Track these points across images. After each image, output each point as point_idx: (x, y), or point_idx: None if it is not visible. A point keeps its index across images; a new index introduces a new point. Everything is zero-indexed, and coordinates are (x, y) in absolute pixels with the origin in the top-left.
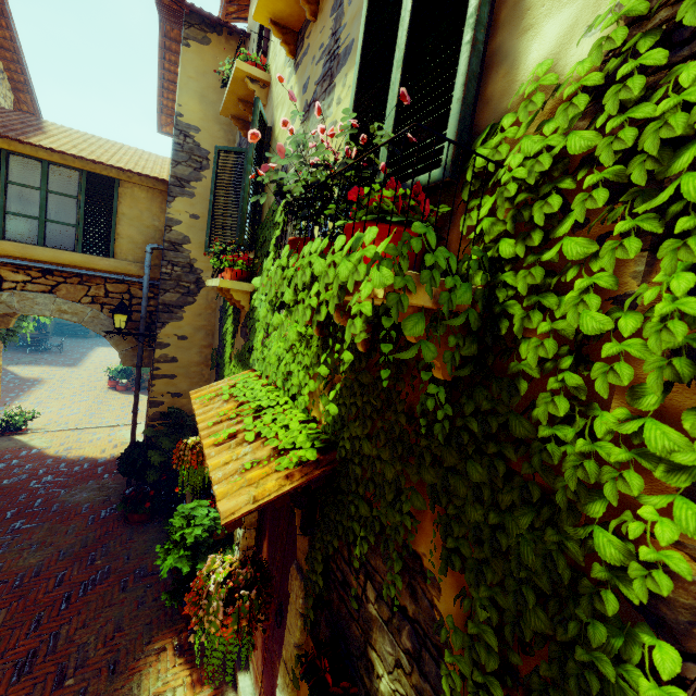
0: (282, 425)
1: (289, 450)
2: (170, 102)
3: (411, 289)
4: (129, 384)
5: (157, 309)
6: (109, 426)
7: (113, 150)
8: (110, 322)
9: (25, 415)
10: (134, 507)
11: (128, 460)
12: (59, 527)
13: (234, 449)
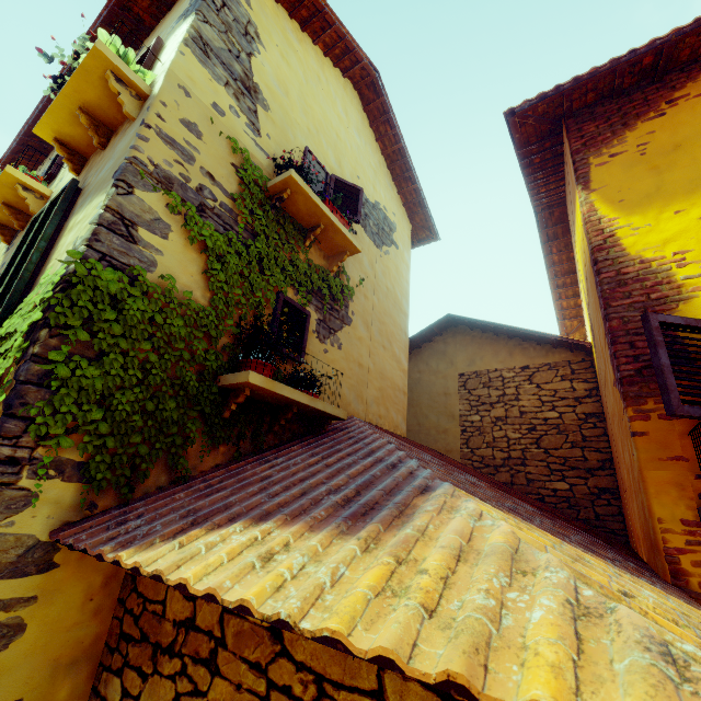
0: None
1: None
2: None
3: None
4: None
5: None
6: None
7: None
8: None
9: None
10: None
11: None
12: None
13: None
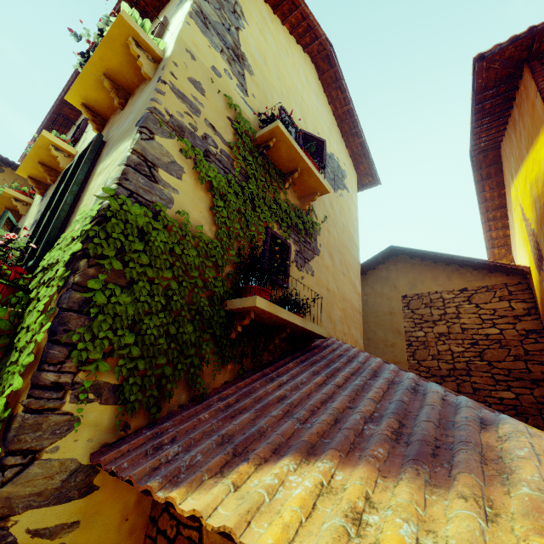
0: None
1: None
2: None
3: None
4: None
5: None
6: None
7: None
8: None
9: None
10: None
11: None
12: None
13: None
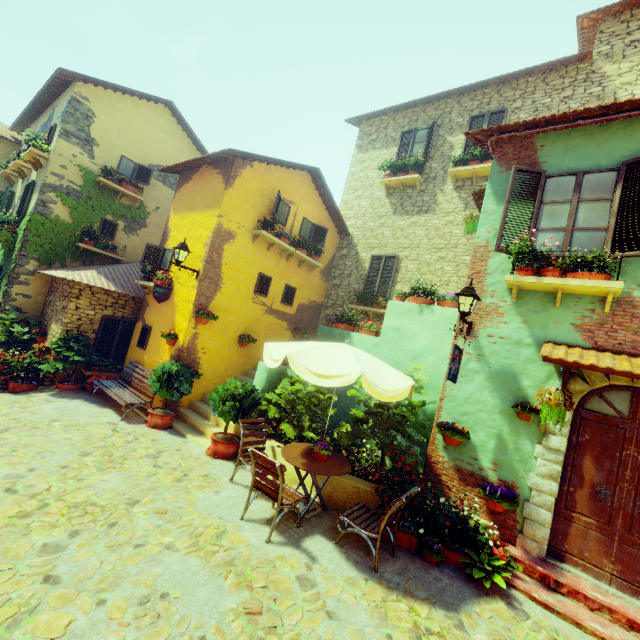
0: None
1: None
2: None
3: (3, 236)
4: None
5: None
6: None
7: None
8: None
9: None
10: None
11: None
12: None
13: None
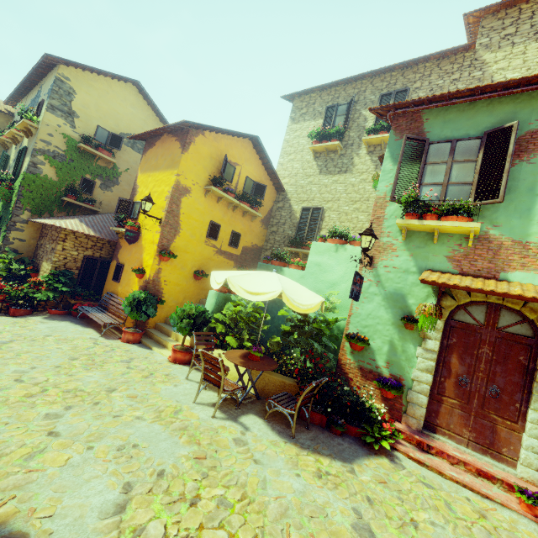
0: None
1: None
2: None
3: (1, 192)
4: None
5: None
6: None
7: None
8: None
9: None
10: None
11: None
12: None
13: None
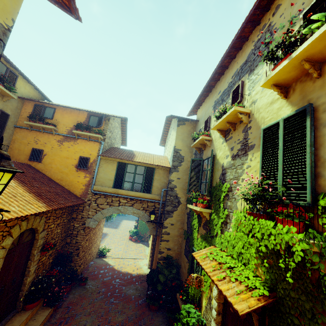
0: (244, 276)
1: (252, 288)
2: (165, 137)
3: (312, 247)
4: (136, 238)
5: (163, 212)
6: (133, 258)
7: (152, 158)
8: (147, 217)
9: (106, 249)
10: (153, 301)
11: (150, 277)
12: (126, 305)
13: (227, 283)
